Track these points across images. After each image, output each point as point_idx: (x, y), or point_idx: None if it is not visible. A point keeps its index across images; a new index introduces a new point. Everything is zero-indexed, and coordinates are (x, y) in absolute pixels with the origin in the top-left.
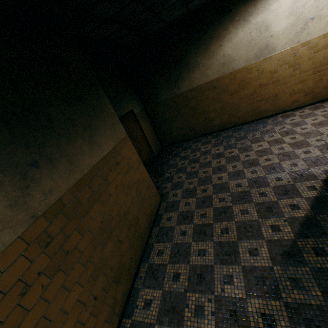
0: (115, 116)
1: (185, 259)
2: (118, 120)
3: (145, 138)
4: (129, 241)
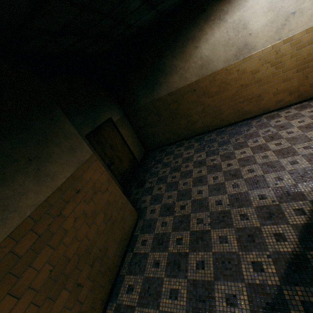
0: (76, 136)
1: (155, 301)
2: (81, 139)
3: (127, 145)
4: (93, 281)
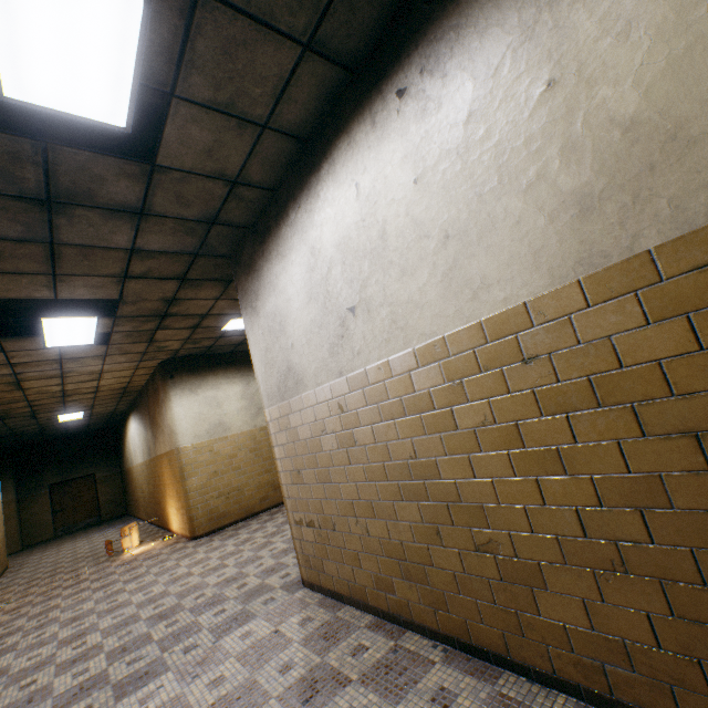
0: (7, 488)
1: None
2: (10, 490)
3: (99, 499)
4: None
